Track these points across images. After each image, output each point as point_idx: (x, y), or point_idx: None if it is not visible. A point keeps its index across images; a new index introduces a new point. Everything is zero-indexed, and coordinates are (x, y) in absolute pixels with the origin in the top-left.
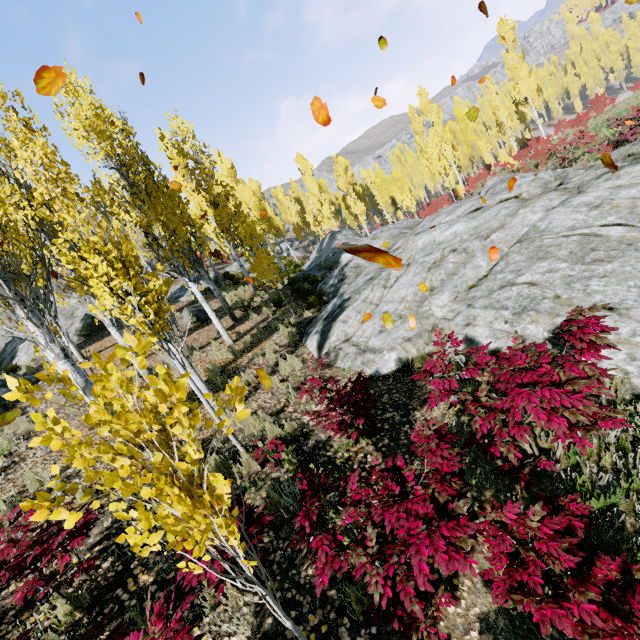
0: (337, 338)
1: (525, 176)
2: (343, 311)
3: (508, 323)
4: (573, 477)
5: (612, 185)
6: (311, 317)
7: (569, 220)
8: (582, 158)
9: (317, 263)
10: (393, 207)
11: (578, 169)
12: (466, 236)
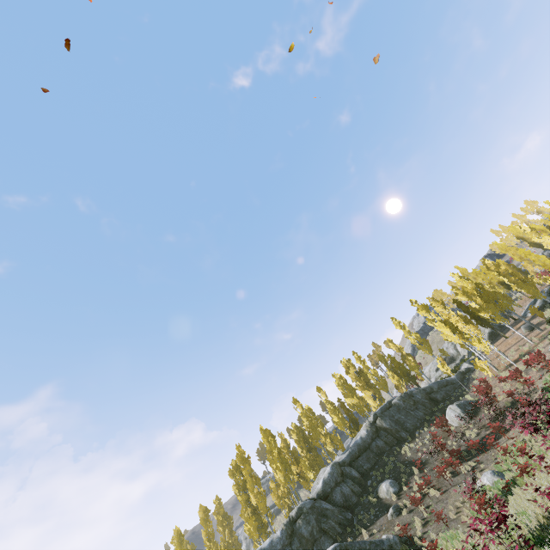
0: None
1: None
2: None
3: None
4: None
5: None
6: None
7: None
8: None
9: None
10: None
11: None
12: None
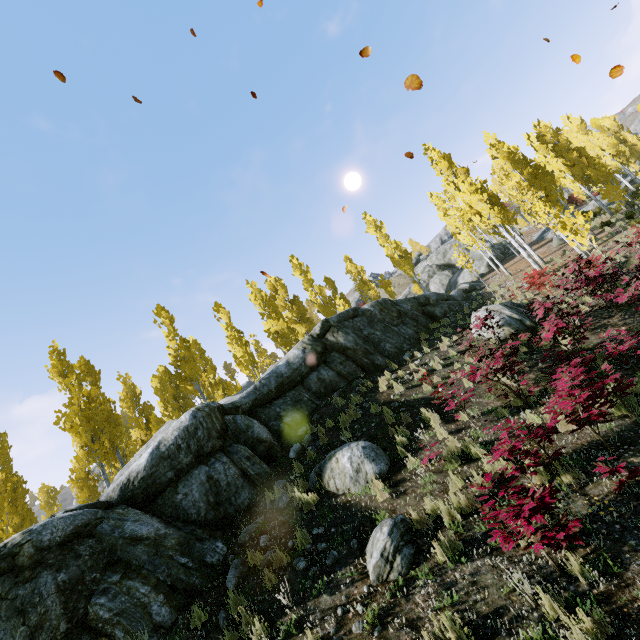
0: None
1: None
2: None
3: None
4: None
5: None
6: None
7: None
8: None
9: None
10: None
11: None
12: None
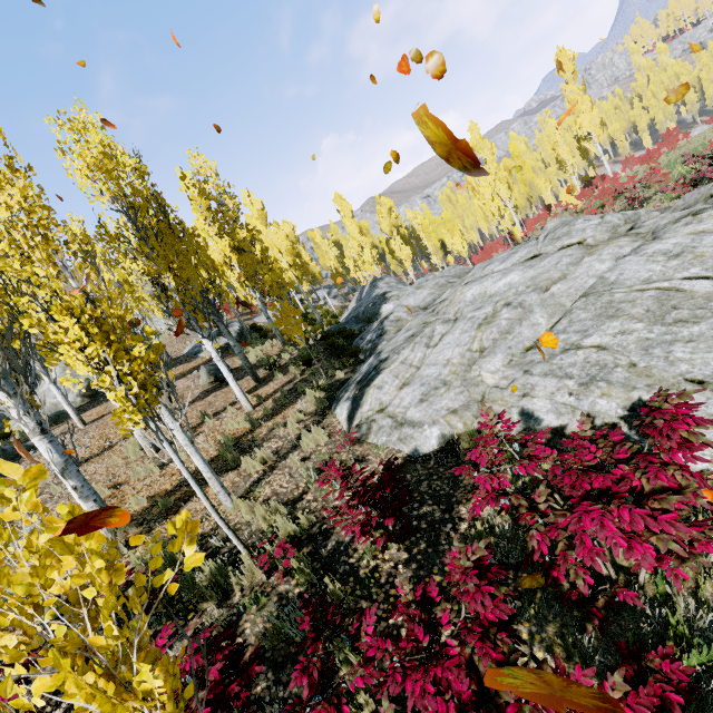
0: (370, 407)
1: (590, 219)
2: (378, 374)
3: (573, 395)
4: (663, 614)
5: (693, 230)
6: (344, 379)
7: (644, 271)
8: (654, 198)
9: (355, 314)
10: (442, 251)
11: (651, 211)
12: (522, 288)
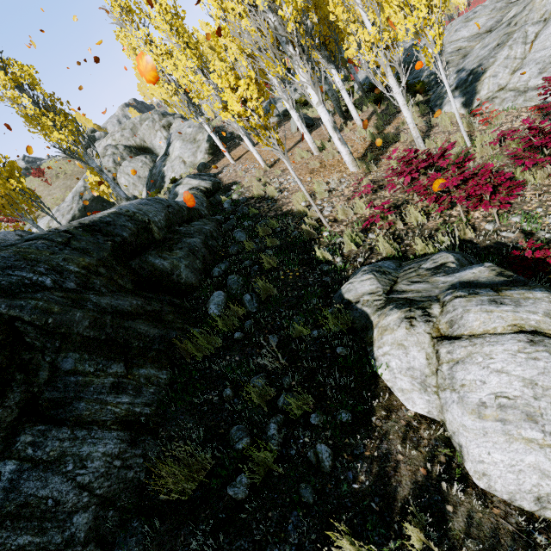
0: (489, 91)
1: None
2: (484, 72)
3: None
4: None
5: None
6: (424, 100)
7: None
8: None
9: None
10: None
11: None
12: None
